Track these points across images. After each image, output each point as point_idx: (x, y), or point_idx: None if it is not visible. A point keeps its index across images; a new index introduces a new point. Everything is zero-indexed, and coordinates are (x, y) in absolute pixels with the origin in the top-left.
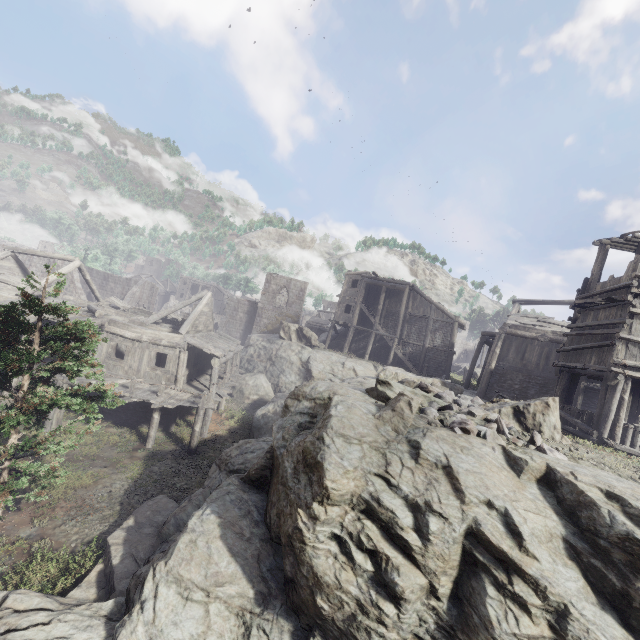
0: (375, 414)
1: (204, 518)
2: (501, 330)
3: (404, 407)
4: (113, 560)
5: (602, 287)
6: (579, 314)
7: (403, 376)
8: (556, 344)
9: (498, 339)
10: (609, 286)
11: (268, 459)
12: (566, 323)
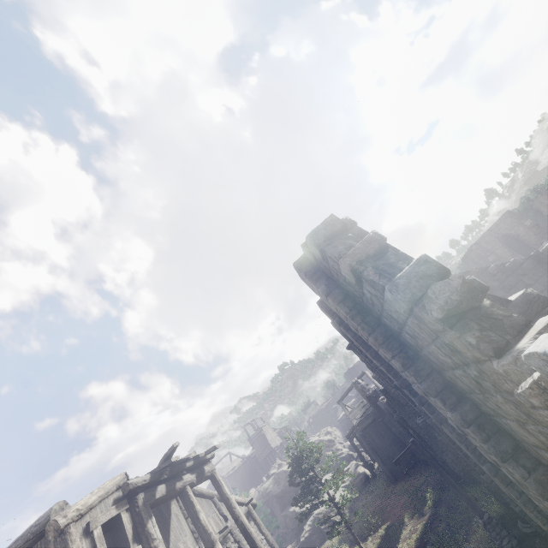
0: (283, 467)
1: (292, 508)
2: (225, 479)
3: (283, 462)
4: (294, 542)
5: (254, 435)
6: (253, 446)
7: (251, 491)
8: (241, 467)
9: (227, 482)
10: (255, 434)
11: (279, 504)
12: (235, 460)
